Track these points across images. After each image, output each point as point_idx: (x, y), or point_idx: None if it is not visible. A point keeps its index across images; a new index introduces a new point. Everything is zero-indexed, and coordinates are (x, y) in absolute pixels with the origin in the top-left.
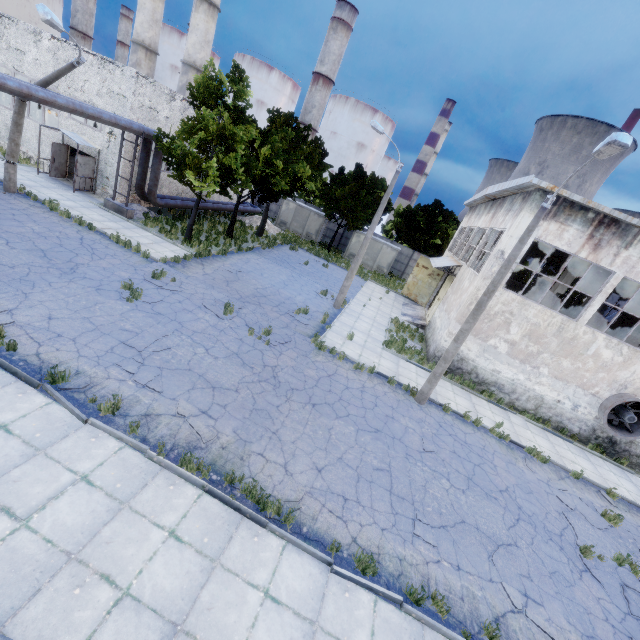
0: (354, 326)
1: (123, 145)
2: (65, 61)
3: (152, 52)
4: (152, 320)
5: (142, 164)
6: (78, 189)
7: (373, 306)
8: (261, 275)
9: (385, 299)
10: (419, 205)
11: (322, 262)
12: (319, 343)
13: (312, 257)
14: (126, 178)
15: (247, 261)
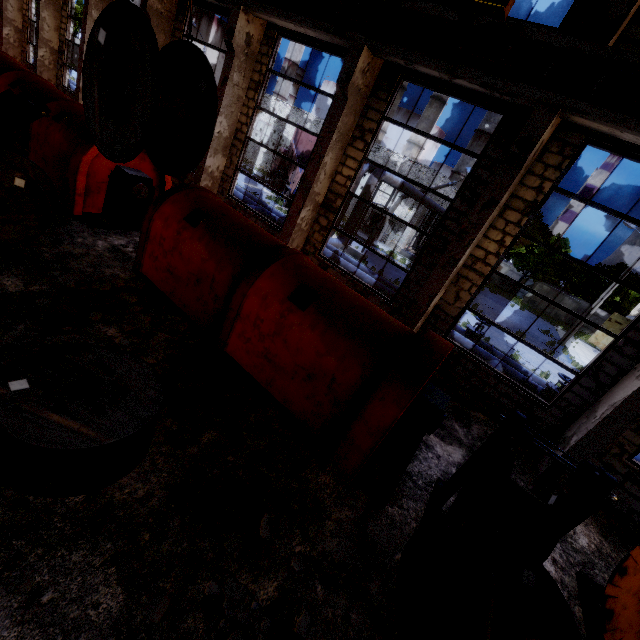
0: (582, 361)
1: (417, 216)
2: (392, 164)
3: (384, 132)
4: (501, 335)
5: (425, 228)
6: (381, 241)
7: (577, 348)
8: (502, 312)
9: (578, 344)
10: (599, 264)
11: (515, 305)
12: (580, 367)
13: (506, 300)
14: (409, 236)
15: (485, 300)
